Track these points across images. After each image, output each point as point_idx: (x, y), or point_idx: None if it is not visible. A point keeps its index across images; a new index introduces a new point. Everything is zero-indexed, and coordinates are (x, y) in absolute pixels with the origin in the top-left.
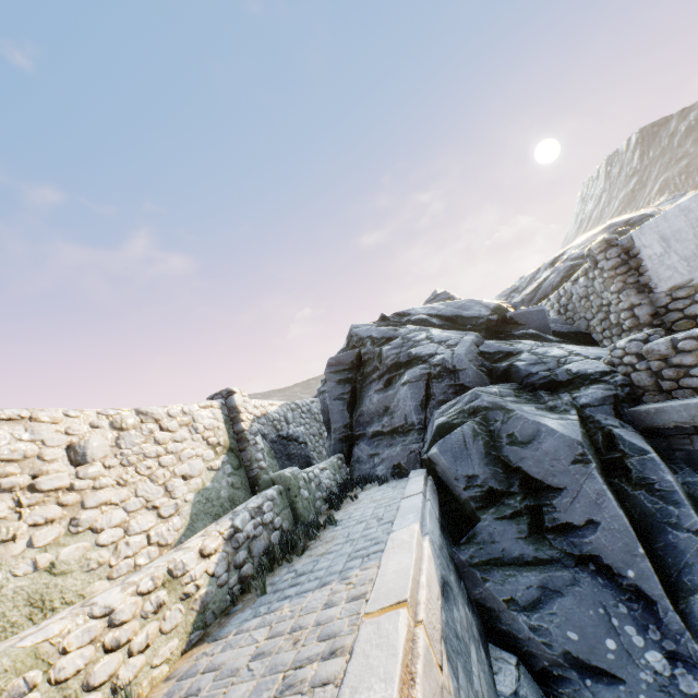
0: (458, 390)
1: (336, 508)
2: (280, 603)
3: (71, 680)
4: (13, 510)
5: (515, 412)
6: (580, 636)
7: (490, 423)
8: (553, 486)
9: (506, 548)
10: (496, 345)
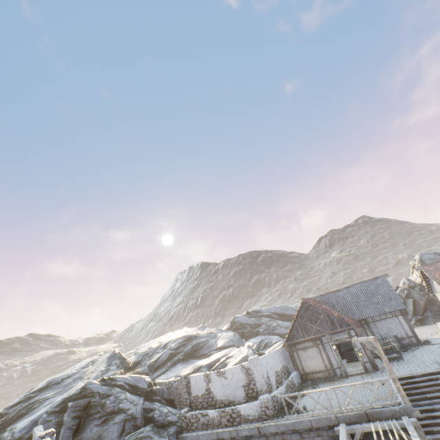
0: (135, 427)
1: None
2: None
3: None
4: None
5: (154, 438)
6: None
7: None
8: None
9: None
10: (149, 404)
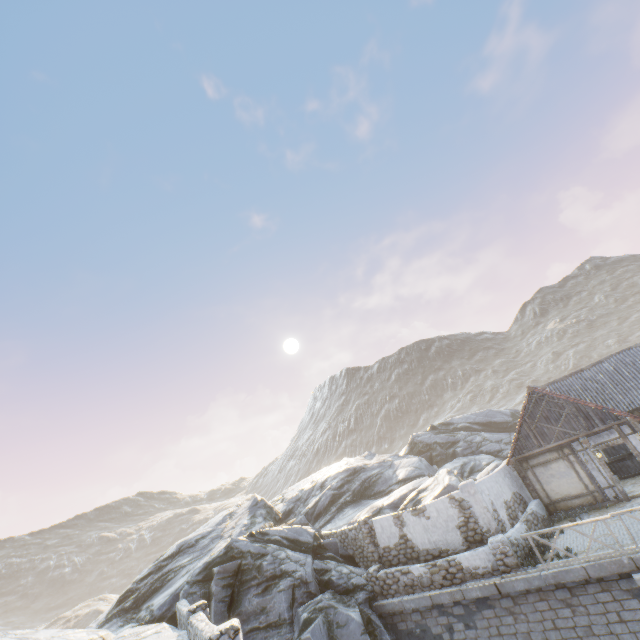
0: (308, 595)
1: None
2: None
3: None
4: None
5: (339, 609)
6: None
7: (328, 616)
8: None
9: None
10: (320, 563)
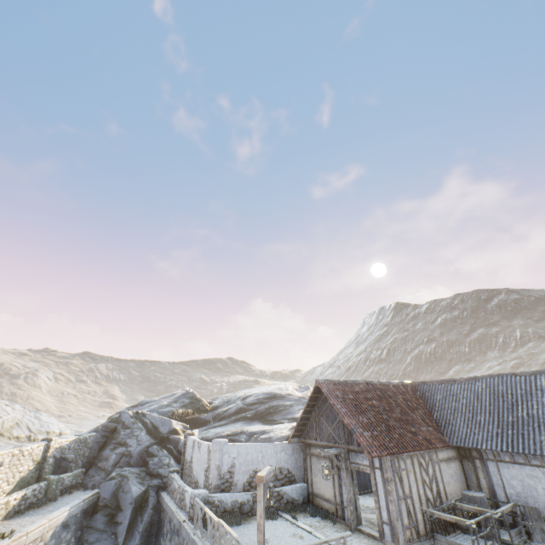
0: (128, 464)
1: (62, 495)
2: (27, 516)
3: None
4: None
5: (129, 481)
6: None
7: (123, 482)
8: (122, 509)
9: (98, 524)
10: (155, 449)
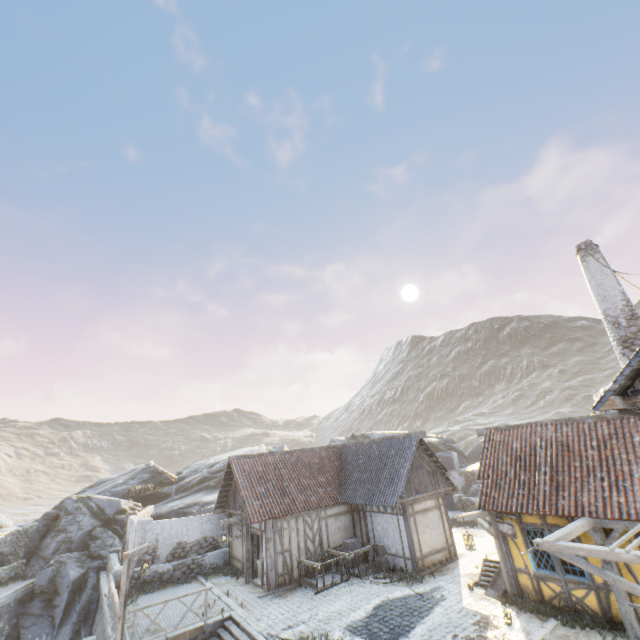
0: (69, 550)
1: None
2: None
3: None
4: None
5: (68, 566)
6: (33, 636)
7: (61, 567)
8: (59, 593)
9: (35, 610)
10: (99, 531)
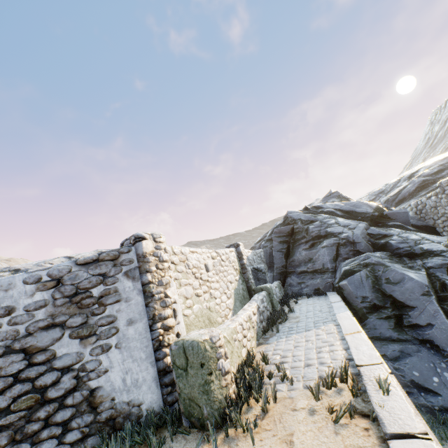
0: (355, 253)
1: (288, 306)
2: (291, 335)
3: (240, 341)
4: (199, 286)
5: (390, 267)
6: (420, 374)
7: (375, 272)
8: (409, 306)
9: (382, 332)
10: (377, 230)
